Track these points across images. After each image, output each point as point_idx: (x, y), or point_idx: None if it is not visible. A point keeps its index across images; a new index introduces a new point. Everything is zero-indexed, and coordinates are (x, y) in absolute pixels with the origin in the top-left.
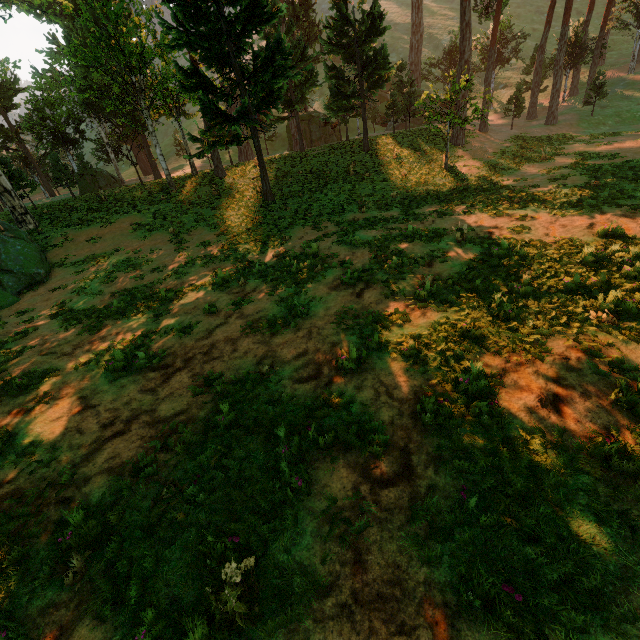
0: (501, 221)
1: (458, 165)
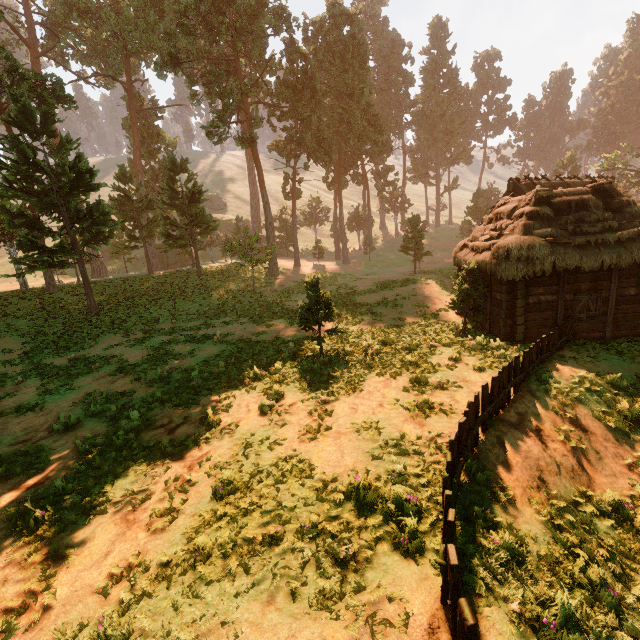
0: (256, 328)
1: (266, 289)
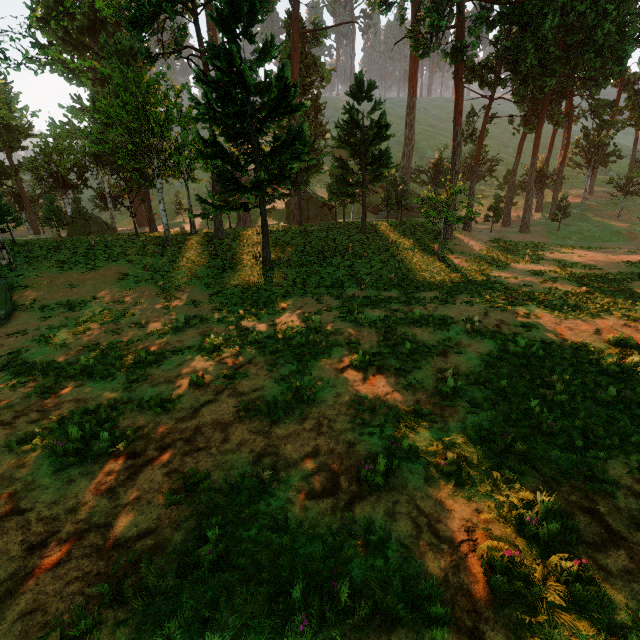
0: (505, 316)
1: (449, 257)
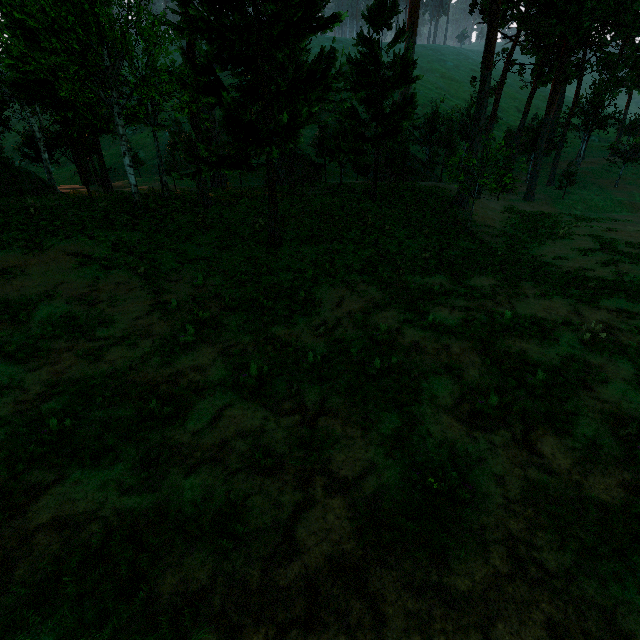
0: (604, 315)
1: (475, 230)
